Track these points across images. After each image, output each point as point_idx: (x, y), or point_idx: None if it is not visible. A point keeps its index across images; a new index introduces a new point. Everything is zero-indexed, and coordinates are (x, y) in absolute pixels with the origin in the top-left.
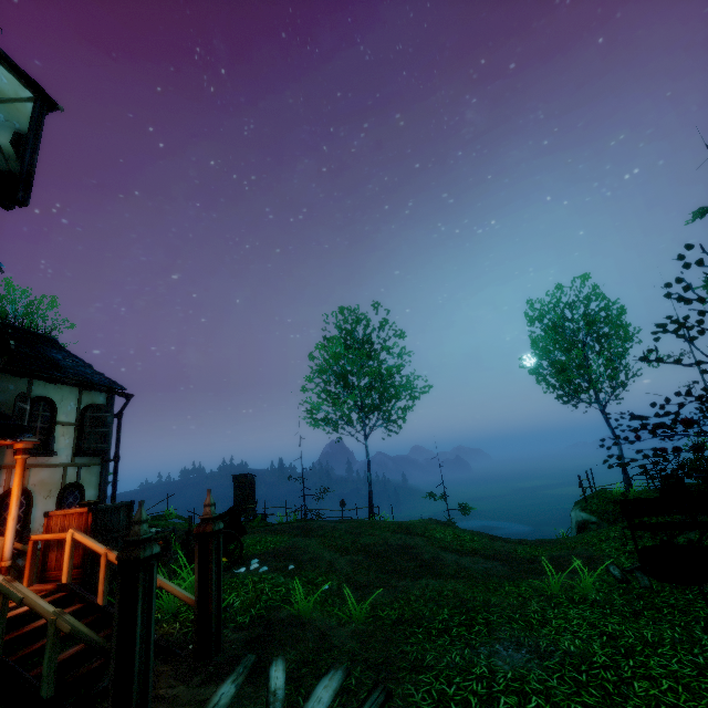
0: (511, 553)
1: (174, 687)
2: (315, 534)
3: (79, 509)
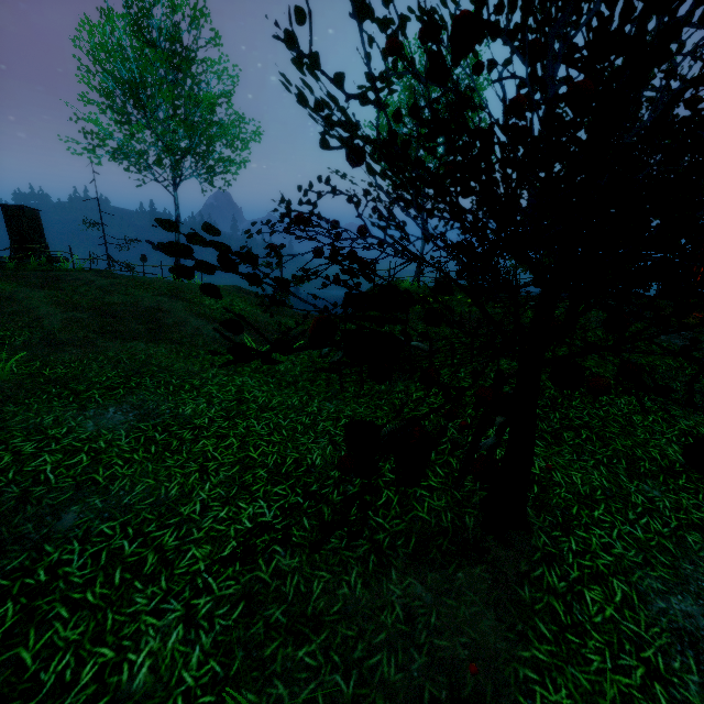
0: (269, 325)
1: None
2: (54, 287)
3: None
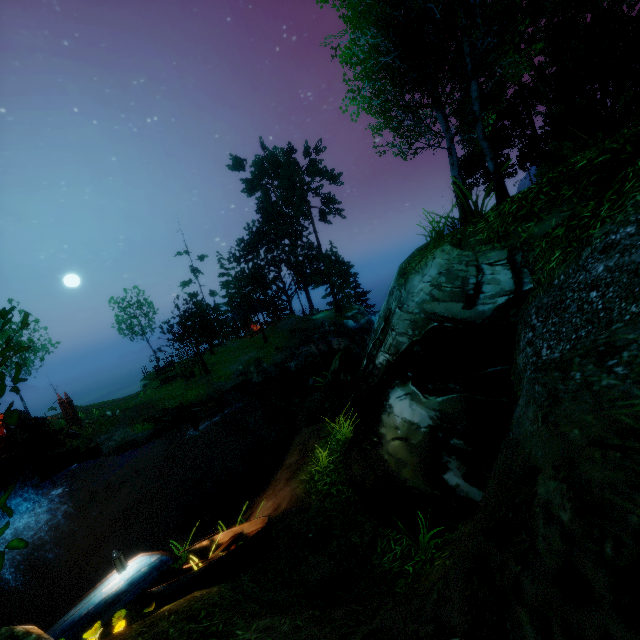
0: (125, 398)
1: (74, 426)
2: None
3: (2, 415)
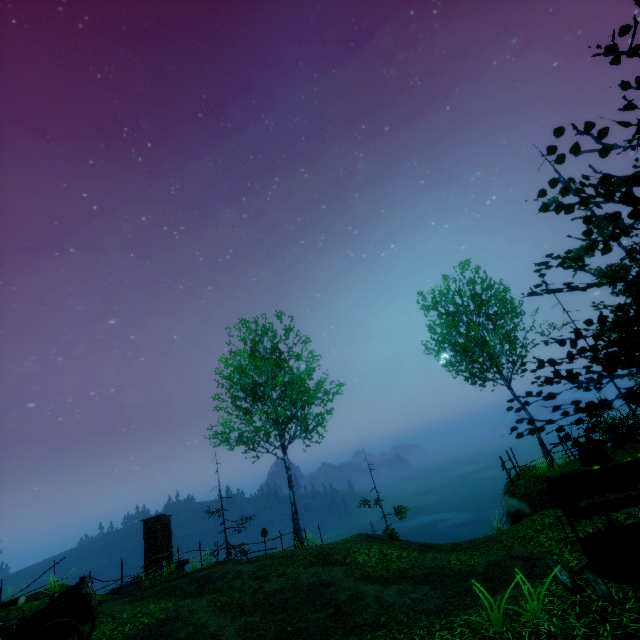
0: (444, 568)
1: None
2: (211, 589)
3: None
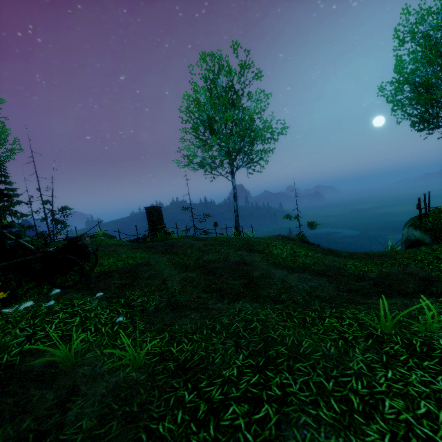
0: (340, 269)
1: None
2: (172, 252)
3: None
